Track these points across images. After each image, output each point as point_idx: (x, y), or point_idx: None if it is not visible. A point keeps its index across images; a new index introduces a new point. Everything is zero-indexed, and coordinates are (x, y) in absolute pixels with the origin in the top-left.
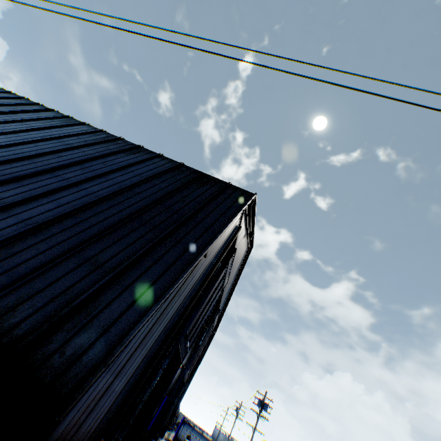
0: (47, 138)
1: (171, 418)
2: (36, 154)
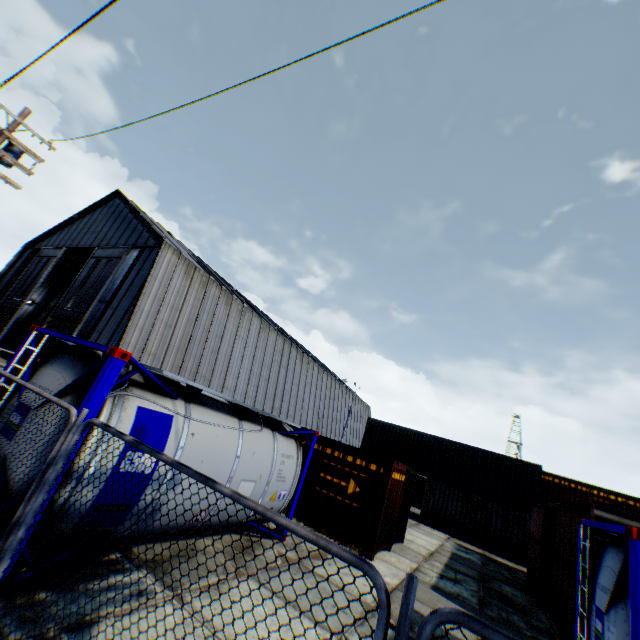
0: None
1: None
2: None
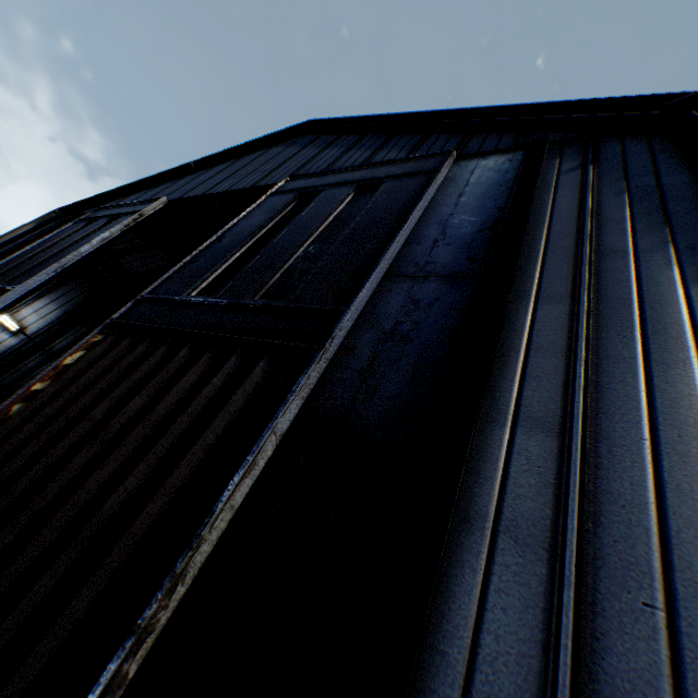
0: None
1: None
2: None
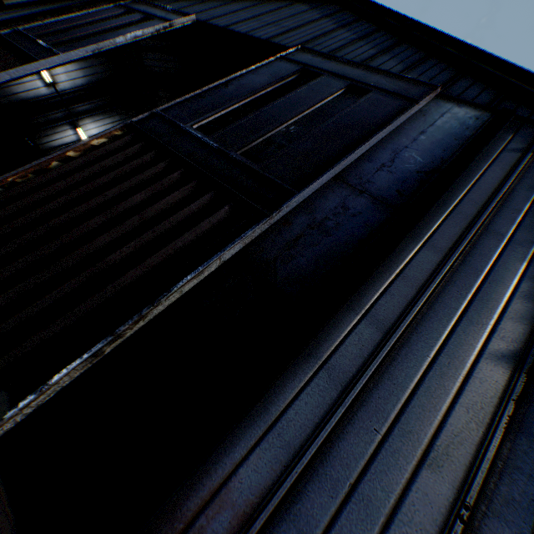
0: None
1: None
2: None
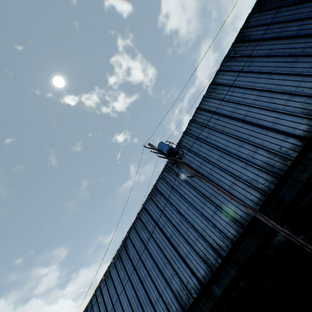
0: (249, 71)
1: None
2: (276, 55)
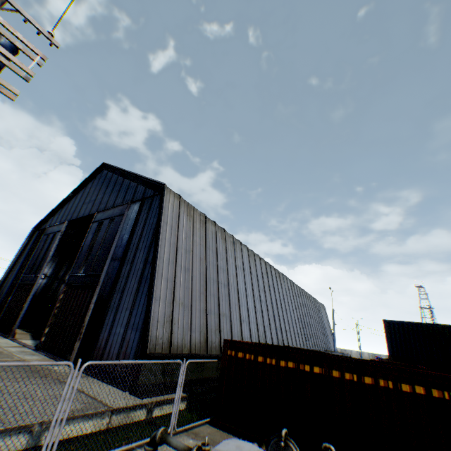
0: None
1: (147, 349)
2: None
